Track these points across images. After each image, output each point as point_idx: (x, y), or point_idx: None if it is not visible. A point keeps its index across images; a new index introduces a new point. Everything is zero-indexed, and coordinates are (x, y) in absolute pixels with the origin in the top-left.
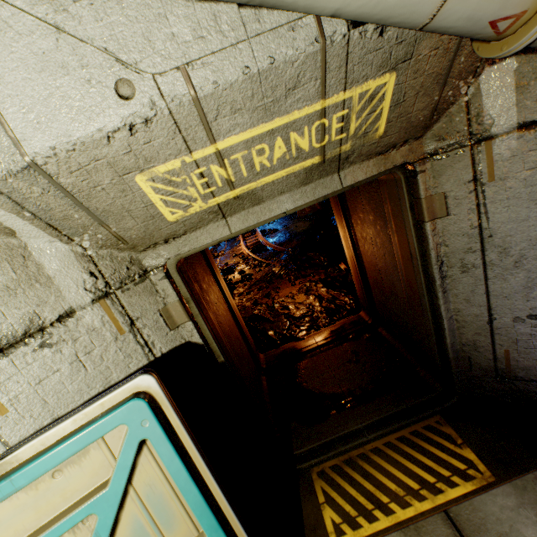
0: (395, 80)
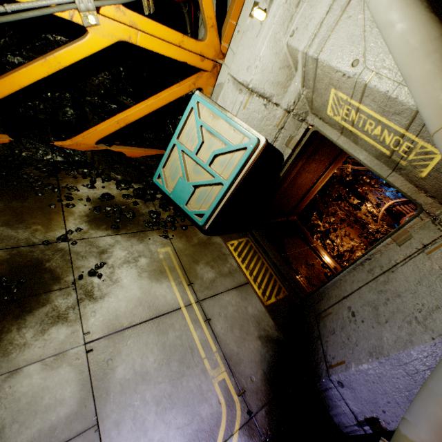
0: (441, 158)
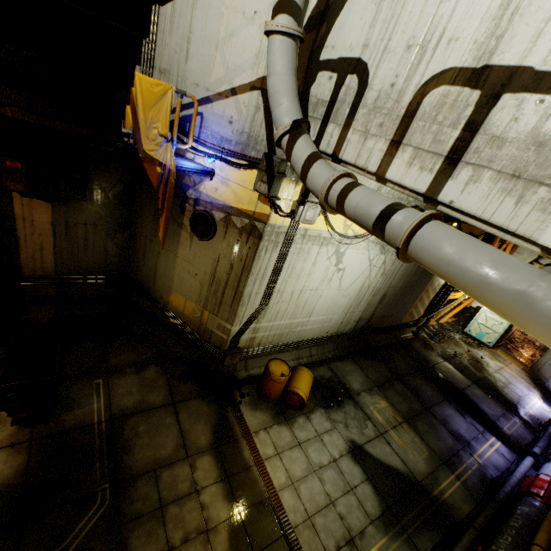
0: None
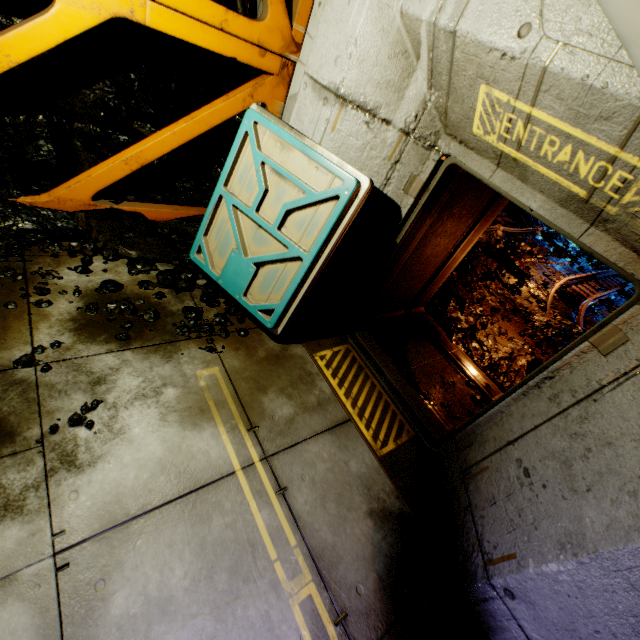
0: None
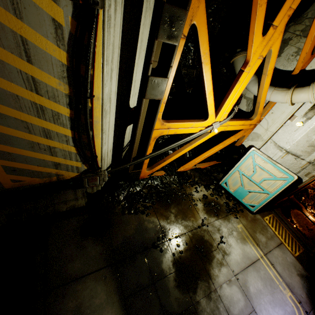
0: None
